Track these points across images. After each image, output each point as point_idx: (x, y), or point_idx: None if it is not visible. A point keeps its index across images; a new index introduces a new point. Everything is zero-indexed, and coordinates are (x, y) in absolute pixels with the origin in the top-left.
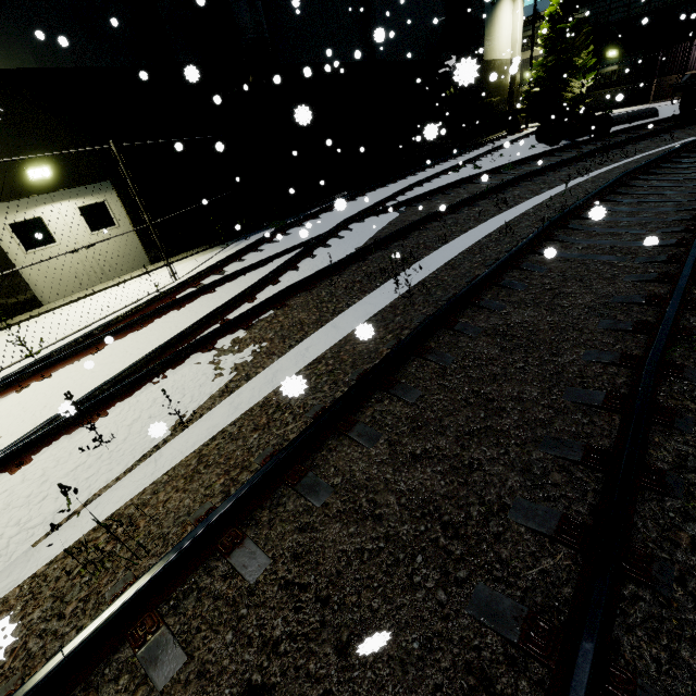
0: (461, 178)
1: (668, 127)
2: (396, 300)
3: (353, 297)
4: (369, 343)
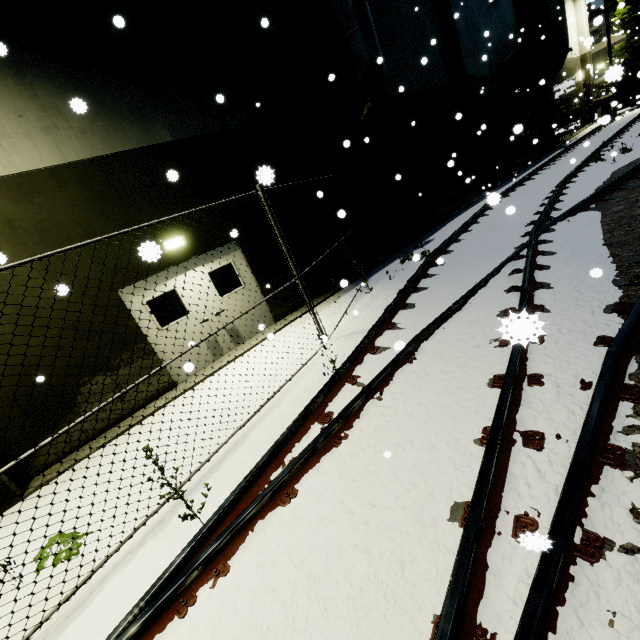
0: None
1: None
2: None
3: None
4: None
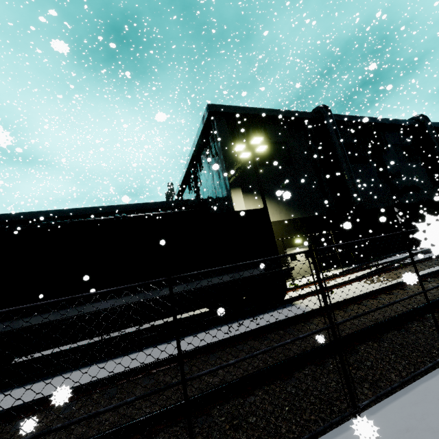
0: None
1: None
2: None
3: (434, 265)
4: None
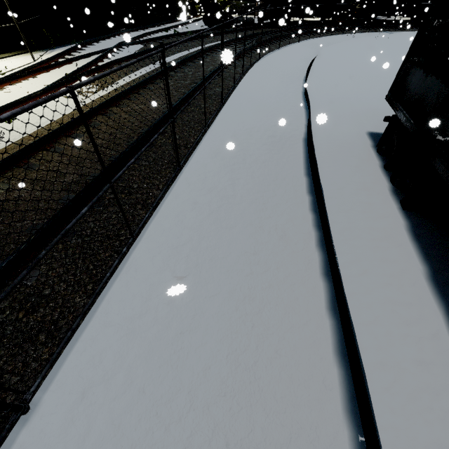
0: (169, 34)
1: (251, 28)
2: (155, 69)
3: (139, 68)
4: (151, 75)
